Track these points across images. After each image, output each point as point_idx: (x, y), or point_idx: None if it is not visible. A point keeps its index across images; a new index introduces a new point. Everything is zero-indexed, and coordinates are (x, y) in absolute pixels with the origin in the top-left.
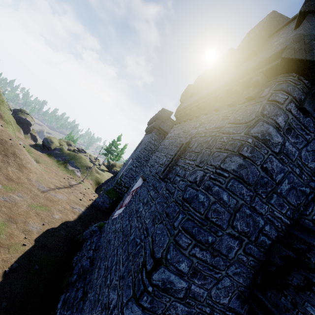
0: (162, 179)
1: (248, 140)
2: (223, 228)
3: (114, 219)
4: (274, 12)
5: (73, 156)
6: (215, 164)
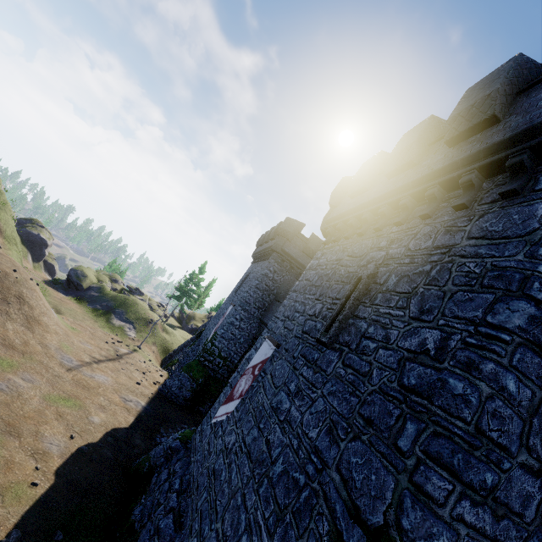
0: (327, 344)
1: (538, 268)
2: (511, 453)
3: (217, 423)
4: (521, 56)
5: (122, 301)
6: (470, 316)
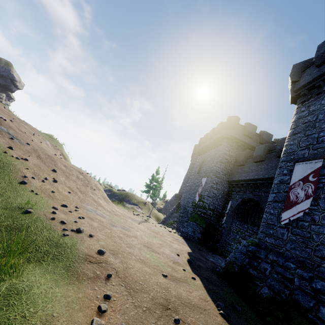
0: None
1: None
2: None
3: (290, 222)
4: None
5: (125, 194)
6: None
